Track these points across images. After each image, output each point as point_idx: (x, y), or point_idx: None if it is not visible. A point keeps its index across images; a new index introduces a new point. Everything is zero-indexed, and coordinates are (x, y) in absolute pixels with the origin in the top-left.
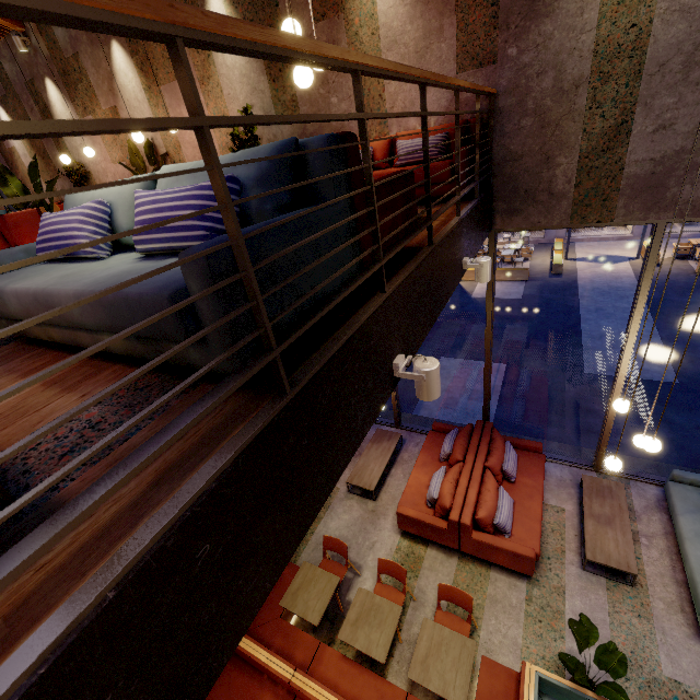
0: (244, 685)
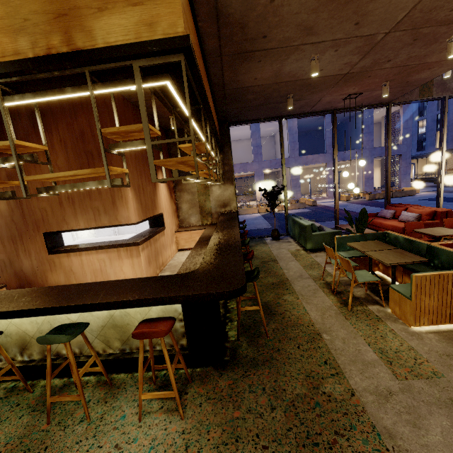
0: None
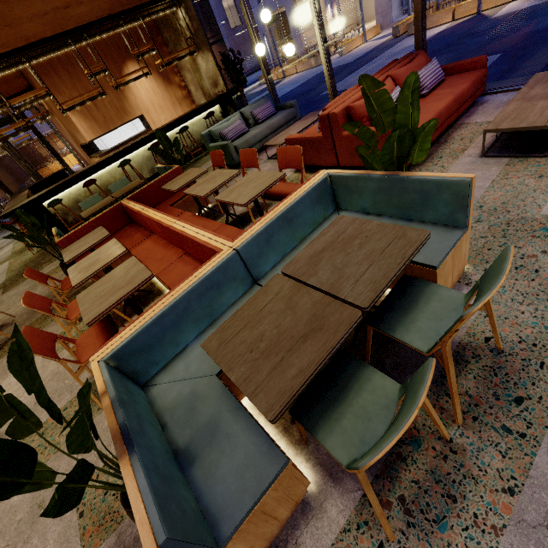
0: (130, 232)
